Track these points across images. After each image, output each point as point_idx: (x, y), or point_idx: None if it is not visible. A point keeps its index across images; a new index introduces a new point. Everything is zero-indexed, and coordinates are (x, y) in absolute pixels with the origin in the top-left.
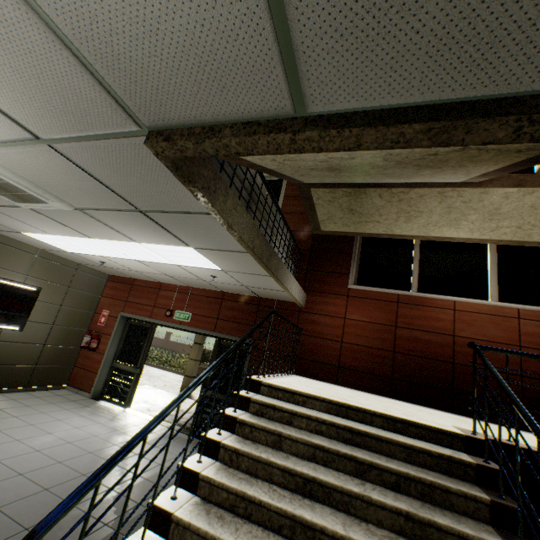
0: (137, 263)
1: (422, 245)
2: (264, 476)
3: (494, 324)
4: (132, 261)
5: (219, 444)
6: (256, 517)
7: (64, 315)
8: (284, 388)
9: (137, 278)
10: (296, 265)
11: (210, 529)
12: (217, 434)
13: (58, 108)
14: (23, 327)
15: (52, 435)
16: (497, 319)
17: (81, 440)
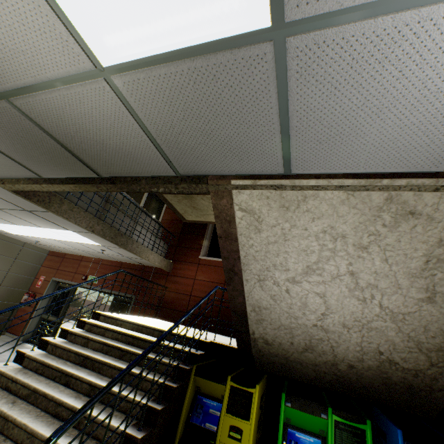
0: (56, 241)
1: None
2: (66, 357)
3: None
4: (52, 240)
5: (48, 342)
6: (47, 373)
7: (10, 279)
8: (112, 316)
9: (67, 252)
10: (170, 243)
11: (14, 374)
12: (52, 338)
13: None
14: None
15: None
16: None
17: None
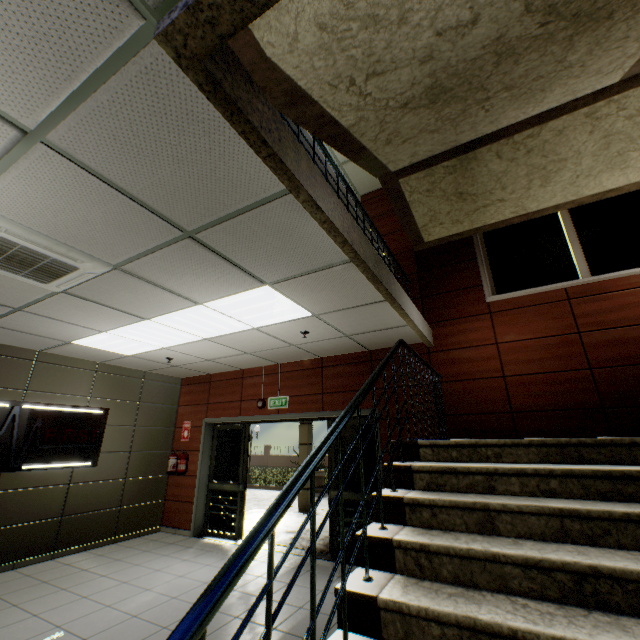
0: (207, 345)
1: (573, 216)
2: (490, 584)
3: None
4: (201, 344)
5: (391, 543)
6: None
7: (141, 438)
8: (457, 442)
9: (214, 371)
10: None
11: None
12: (380, 530)
13: (24, 35)
14: (96, 461)
15: (151, 592)
16: None
17: (188, 591)
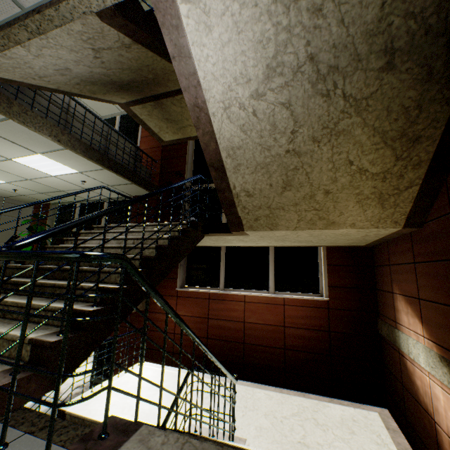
0: None
1: (227, 249)
2: None
3: (269, 310)
4: None
5: None
6: None
7: None
8: (78, 416)
9: None
10: None
11: None
12: None
13: None
14: None
15: None
16: (271, 306)
17: None
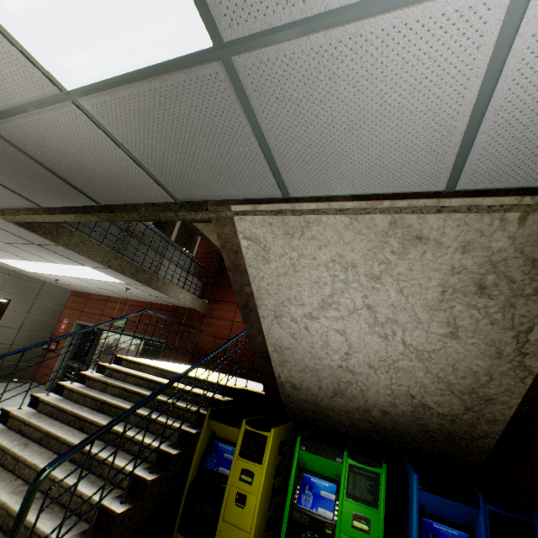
0: (76, 279)
1: None
2: (83, 403)
3: None
4: (72, 278)
5: (65, 386)
6: (61, 418)
7: (30, 322)
8: (135, 361)
9: (92, 292)
10: (206, 280)
11: (27, 418)
12: (69, 383)
13: None
14: None
15: None
16: None
17: None
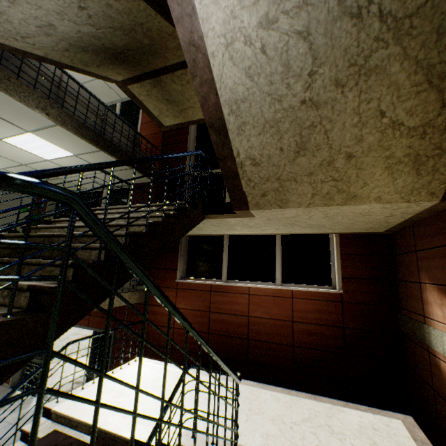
0: None
1: (230, 238)
2: None
3: (275, 304)
4: None
5: None
6: None
7: None
8: (64, 415)
9: None
10: None
11: None
12: None
13: None
14: None
15: None
16: (278, 299)
17: None
